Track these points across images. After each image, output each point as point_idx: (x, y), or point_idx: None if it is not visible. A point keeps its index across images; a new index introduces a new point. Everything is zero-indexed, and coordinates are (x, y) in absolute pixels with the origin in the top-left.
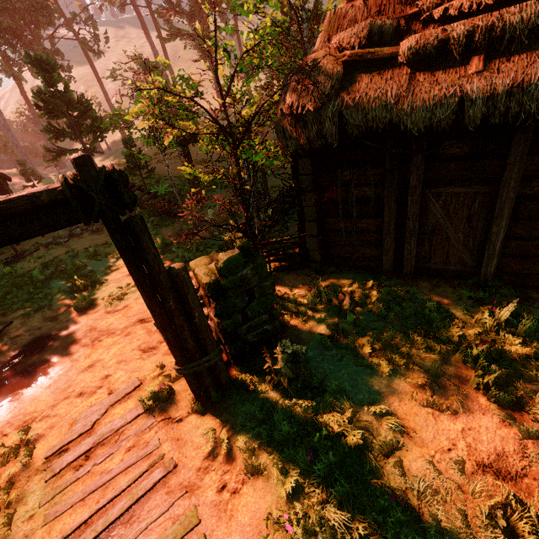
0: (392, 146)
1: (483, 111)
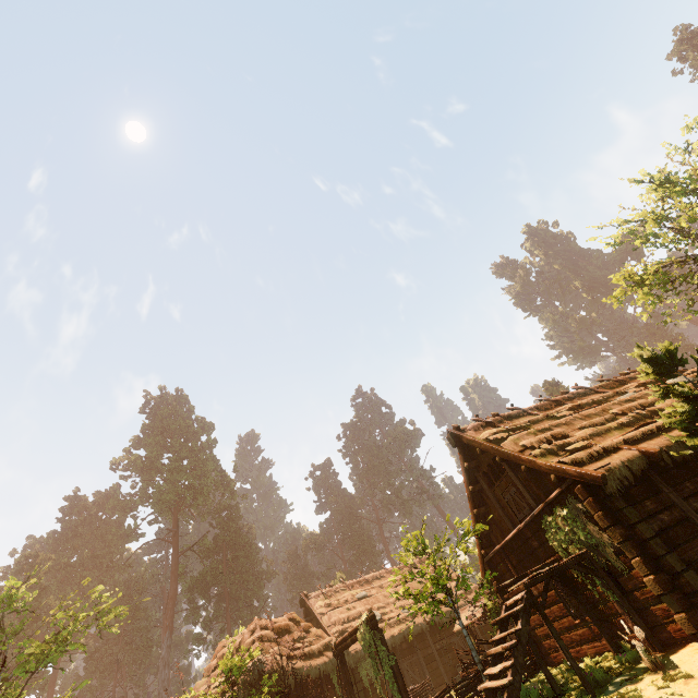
0: (300, 692)
1: (323, 670)
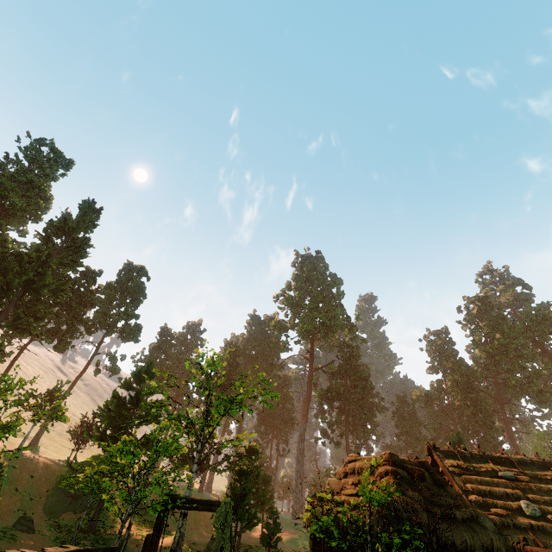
0: None
1: (470, 544)
